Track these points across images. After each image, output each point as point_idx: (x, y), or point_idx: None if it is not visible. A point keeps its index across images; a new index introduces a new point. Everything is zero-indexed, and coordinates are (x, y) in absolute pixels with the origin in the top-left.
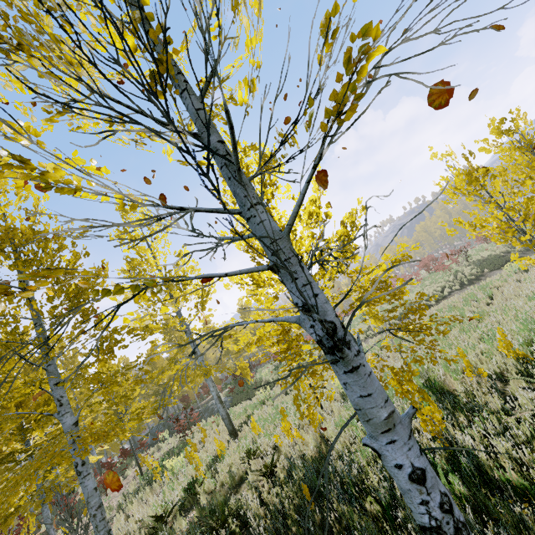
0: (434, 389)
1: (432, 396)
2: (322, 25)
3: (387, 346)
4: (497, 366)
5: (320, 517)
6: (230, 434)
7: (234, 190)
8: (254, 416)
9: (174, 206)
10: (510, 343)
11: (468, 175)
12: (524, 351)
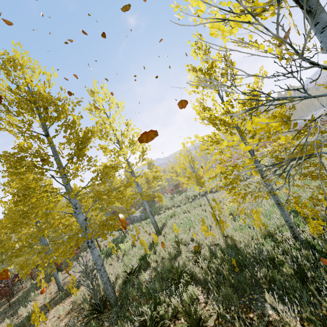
0: (297, 213)
1: (300, 216)
2: None
3: (296, 185)
4: None
5: (250, 275)
6: (156, 232)
7: None
8: (169, 223)
9: (314, 61)
10: None
11: None
12: None
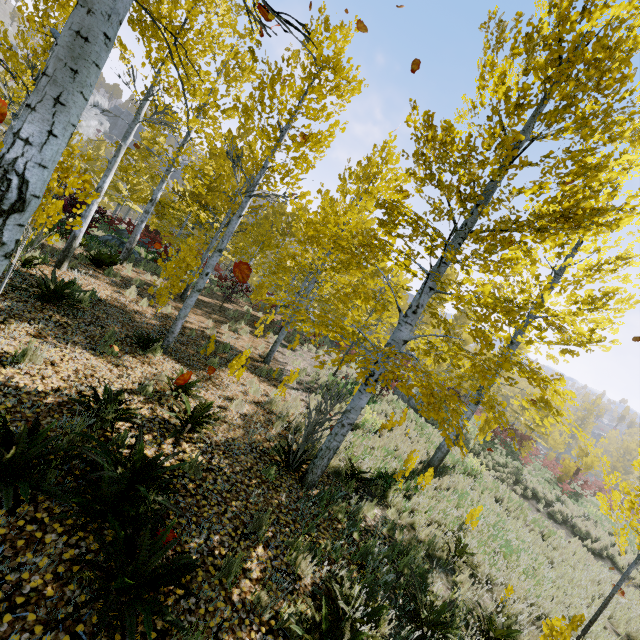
0: None
1: None
2: None
3: None
4: None
5: None
6: (429, 465)
7: None
8: (460, 483)
9: None
10: None
11: None
12: None
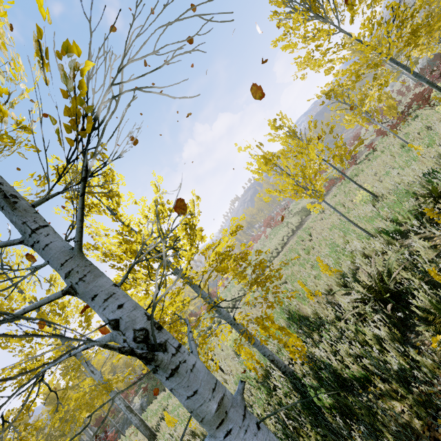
0: (294, 318)
1: (294, 325)
2: (35, 47)
3: (247, 302)
4: (326, 284)
5: None
6: (149, 439)
7: (10, 219)
8: (169, 408)
9: None
10: (326, 266)
11: (264, 158)
12: (336, 267)
